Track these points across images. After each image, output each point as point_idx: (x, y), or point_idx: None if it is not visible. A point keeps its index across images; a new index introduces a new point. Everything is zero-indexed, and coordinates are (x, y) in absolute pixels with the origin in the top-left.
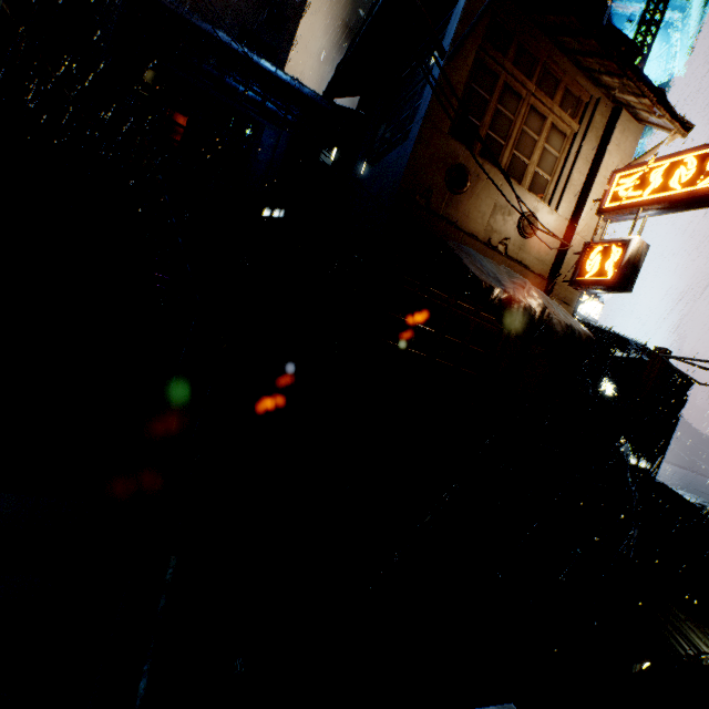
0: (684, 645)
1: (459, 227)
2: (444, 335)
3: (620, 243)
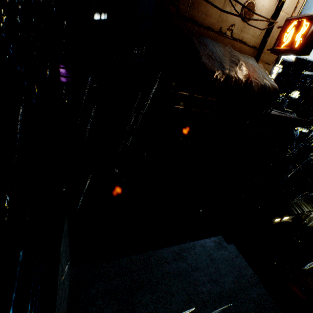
0: (297, 210)
1: (199, 24)
2: (194, 95)
3: (310, 17)
